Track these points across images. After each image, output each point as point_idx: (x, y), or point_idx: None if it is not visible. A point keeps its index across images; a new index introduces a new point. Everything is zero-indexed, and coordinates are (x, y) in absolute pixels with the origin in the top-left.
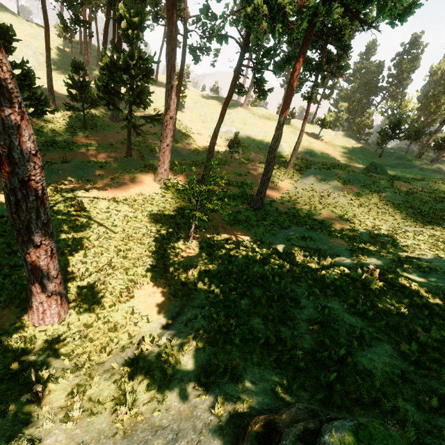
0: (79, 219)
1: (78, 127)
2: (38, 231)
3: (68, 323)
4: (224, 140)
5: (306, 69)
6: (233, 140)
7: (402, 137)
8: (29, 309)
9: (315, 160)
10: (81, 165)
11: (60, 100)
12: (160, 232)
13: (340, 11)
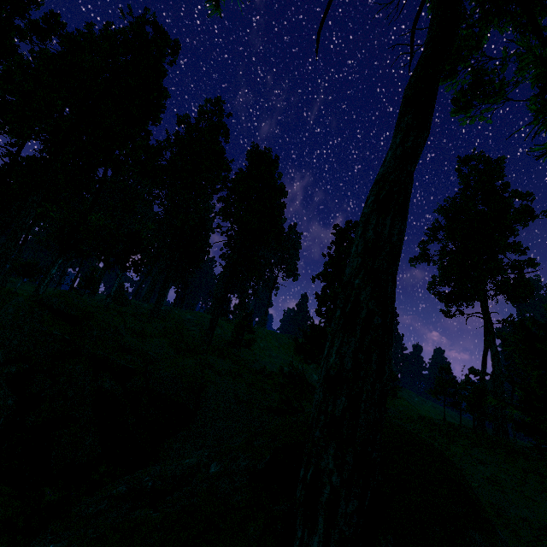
0: None
1: None
2: None
3: None
4: None
5: None
6: None
7: None
8: None
9: None
10: None
11: None
12: None
13: None
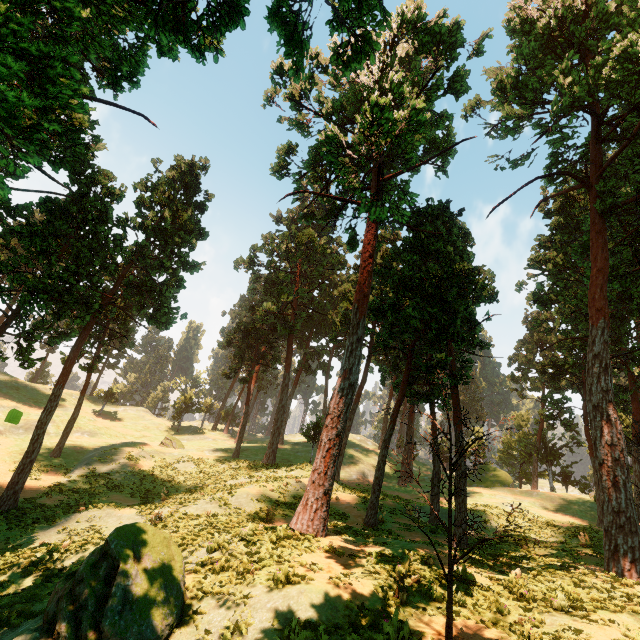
0: None
1: None
2: None
3: None
4: None
5: (86, 342)
6: None
7: (195, 409)
8: None
9: (98, 441)
10: None
11: None
12: None
13: (121, 304)
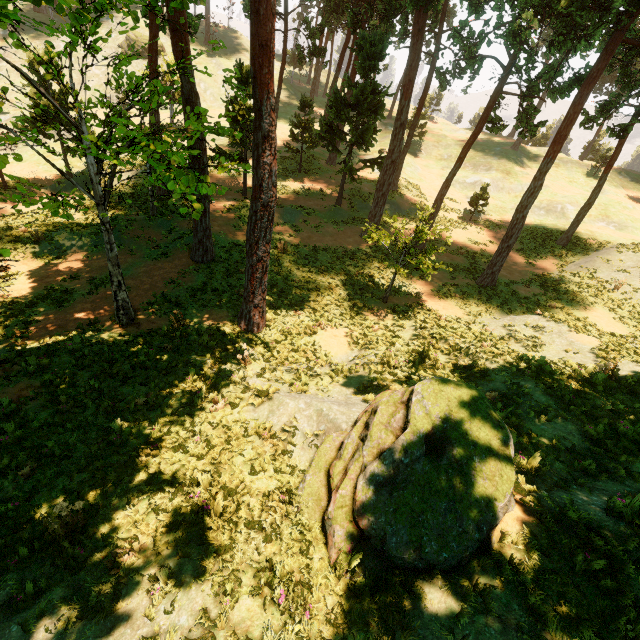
0: (281, 260)
1: (292, 170)
2: (262, 248)
3: (263, 335)
4: (468, 195)
5: (622, 88)
6: (478, 194)
7: None
8: (240, 315)
9: (622, 237)
10: (289, 209)
11: (279, 140)
12: (354, 287)
13: None
